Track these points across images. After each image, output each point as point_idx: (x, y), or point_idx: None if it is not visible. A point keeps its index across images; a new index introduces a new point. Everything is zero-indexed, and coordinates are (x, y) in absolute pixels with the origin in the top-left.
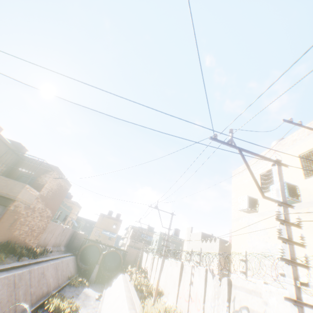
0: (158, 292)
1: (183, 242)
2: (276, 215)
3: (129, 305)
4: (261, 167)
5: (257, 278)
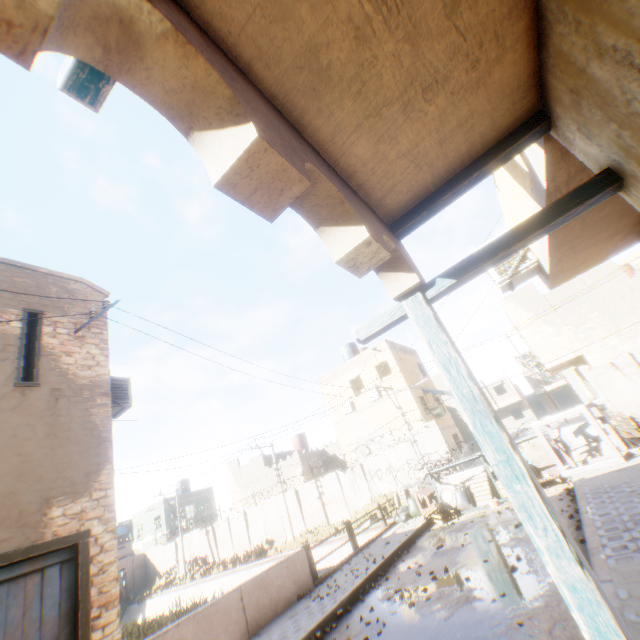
0: (268, 543)
1: (204, 494)
2: (402, 414)
3: (272, 561)
4: (349, 375)
5: (369, 455)
